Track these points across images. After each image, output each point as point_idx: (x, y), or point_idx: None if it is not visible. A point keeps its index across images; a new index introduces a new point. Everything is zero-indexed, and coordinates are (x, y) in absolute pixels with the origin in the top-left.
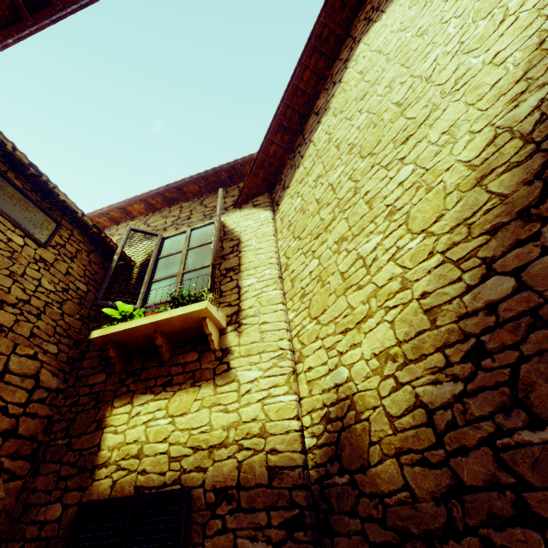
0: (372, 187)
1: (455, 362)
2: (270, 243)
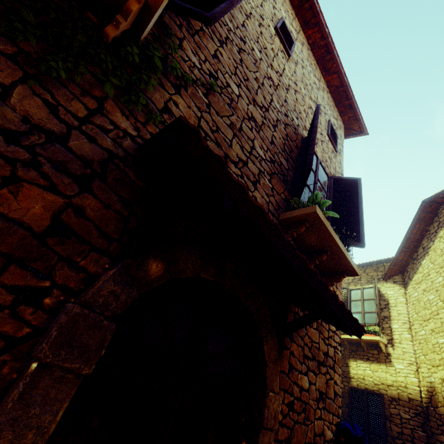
0: (442, 317)
1: None
2: (403, 308)
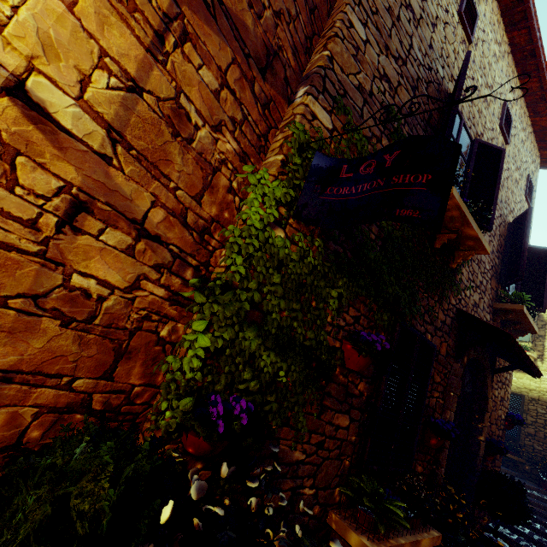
0: None
1: None
2: None
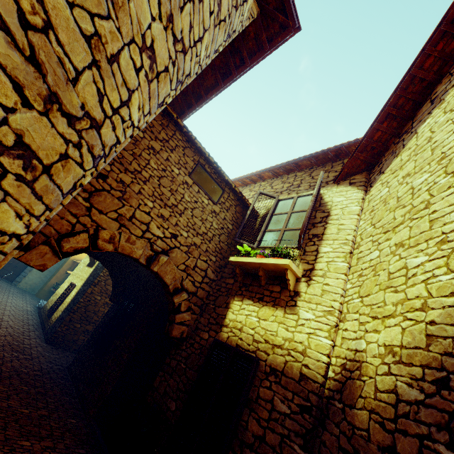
0: (439, 208)
1: (427, 380)
2: (351, 221)
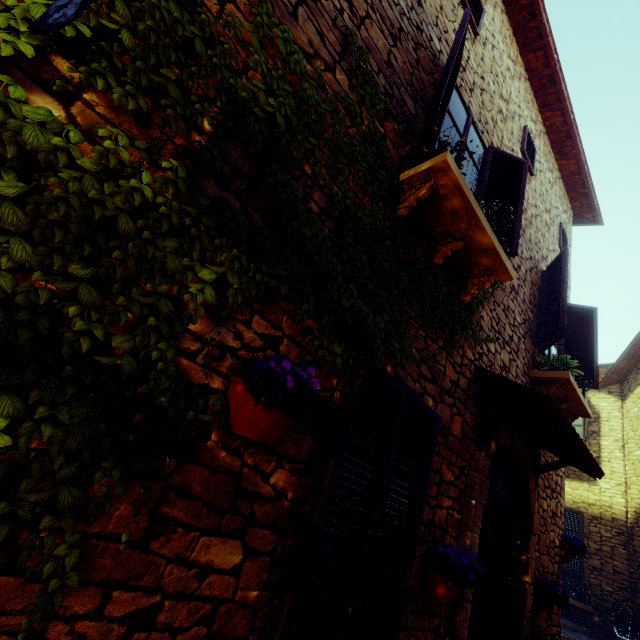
0: None
1: None
2: (617, 424)
